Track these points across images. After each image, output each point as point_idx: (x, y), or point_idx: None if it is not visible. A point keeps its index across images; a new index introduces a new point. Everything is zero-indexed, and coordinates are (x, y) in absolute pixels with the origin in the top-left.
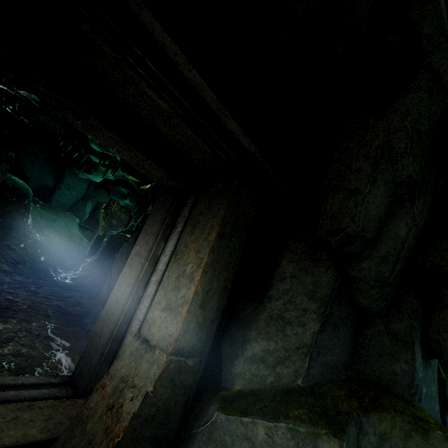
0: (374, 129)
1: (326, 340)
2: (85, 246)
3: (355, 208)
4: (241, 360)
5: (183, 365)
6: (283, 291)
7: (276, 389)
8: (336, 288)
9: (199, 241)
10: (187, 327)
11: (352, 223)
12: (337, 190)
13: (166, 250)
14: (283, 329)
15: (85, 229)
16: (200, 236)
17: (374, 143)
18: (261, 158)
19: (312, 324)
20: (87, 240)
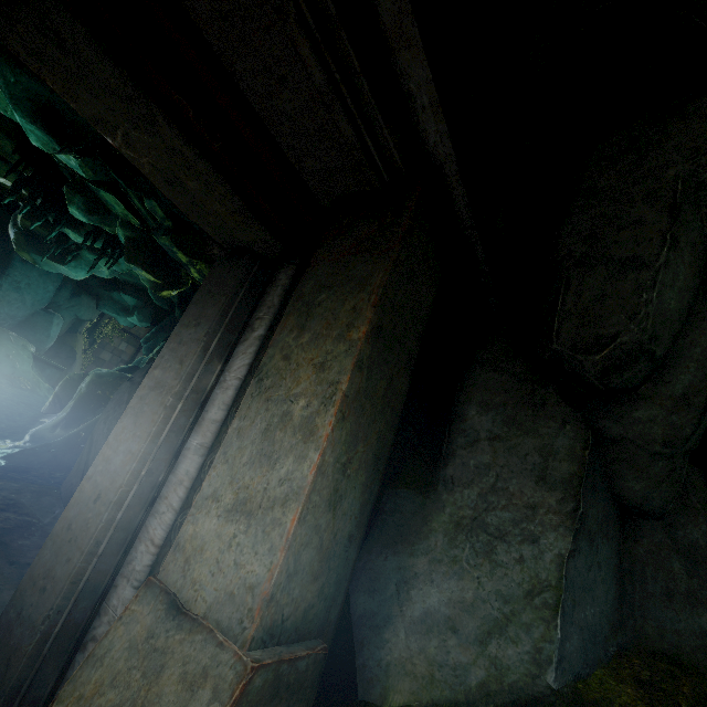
0: (661, 150)
1: (582, 571)
2: (44, 396)
3: (638, 294)
4: (399, 627)
5: (285, 673)
6: (478, 468)
7: (498, 702)
8: (587, 460)
9: (322, 345)
10: (295, 561)
11: (632, 325)
12: (591, 262)
13: (229, 378)
14: (488, 550)
15: (47, 365)
16: (325, 333)
17: (666, 174)
18: (456, 178)
19: (553, 537)
20: (49, 385)
